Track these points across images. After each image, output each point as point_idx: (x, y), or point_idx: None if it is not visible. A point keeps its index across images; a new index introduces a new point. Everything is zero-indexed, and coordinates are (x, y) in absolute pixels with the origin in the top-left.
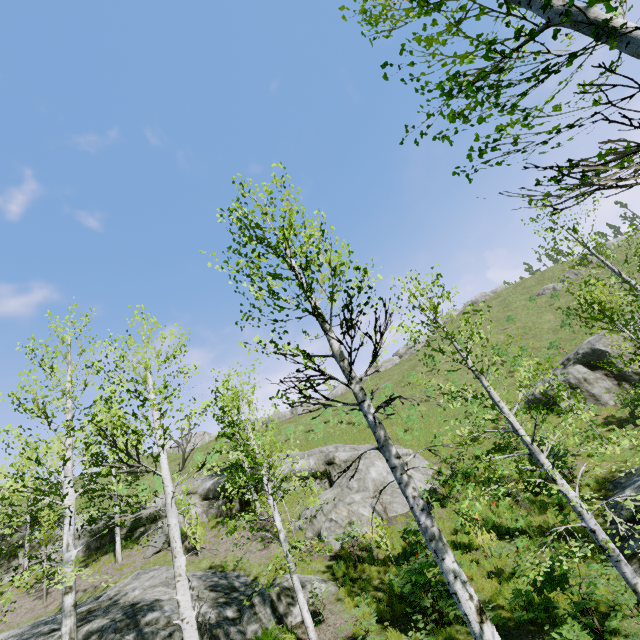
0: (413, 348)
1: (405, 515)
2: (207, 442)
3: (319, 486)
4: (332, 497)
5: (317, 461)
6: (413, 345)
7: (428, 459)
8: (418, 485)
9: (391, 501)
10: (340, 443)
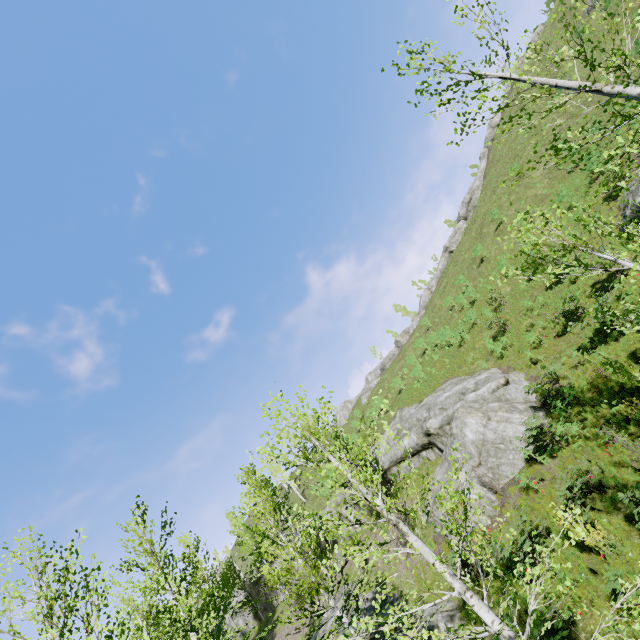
0: (472, 200)
1: (517, 480)
2: (352, 409)
3: (434, 455)
4: (443, 477)
5: (417, 436)
6: (470, 197)
7: (528, 373)
8: (520, 431)
9: (498, 464)
10: (441, 380)
